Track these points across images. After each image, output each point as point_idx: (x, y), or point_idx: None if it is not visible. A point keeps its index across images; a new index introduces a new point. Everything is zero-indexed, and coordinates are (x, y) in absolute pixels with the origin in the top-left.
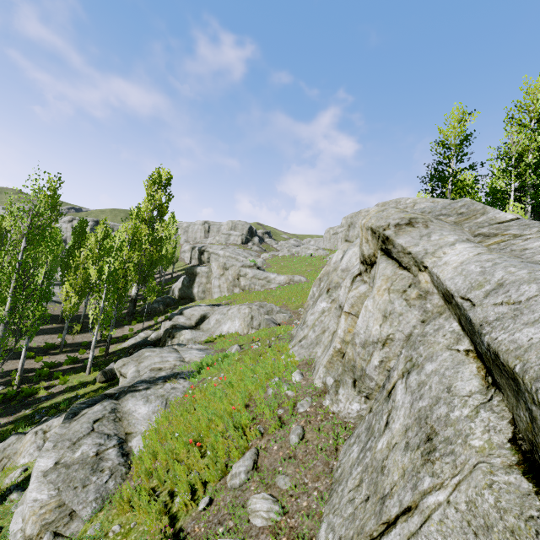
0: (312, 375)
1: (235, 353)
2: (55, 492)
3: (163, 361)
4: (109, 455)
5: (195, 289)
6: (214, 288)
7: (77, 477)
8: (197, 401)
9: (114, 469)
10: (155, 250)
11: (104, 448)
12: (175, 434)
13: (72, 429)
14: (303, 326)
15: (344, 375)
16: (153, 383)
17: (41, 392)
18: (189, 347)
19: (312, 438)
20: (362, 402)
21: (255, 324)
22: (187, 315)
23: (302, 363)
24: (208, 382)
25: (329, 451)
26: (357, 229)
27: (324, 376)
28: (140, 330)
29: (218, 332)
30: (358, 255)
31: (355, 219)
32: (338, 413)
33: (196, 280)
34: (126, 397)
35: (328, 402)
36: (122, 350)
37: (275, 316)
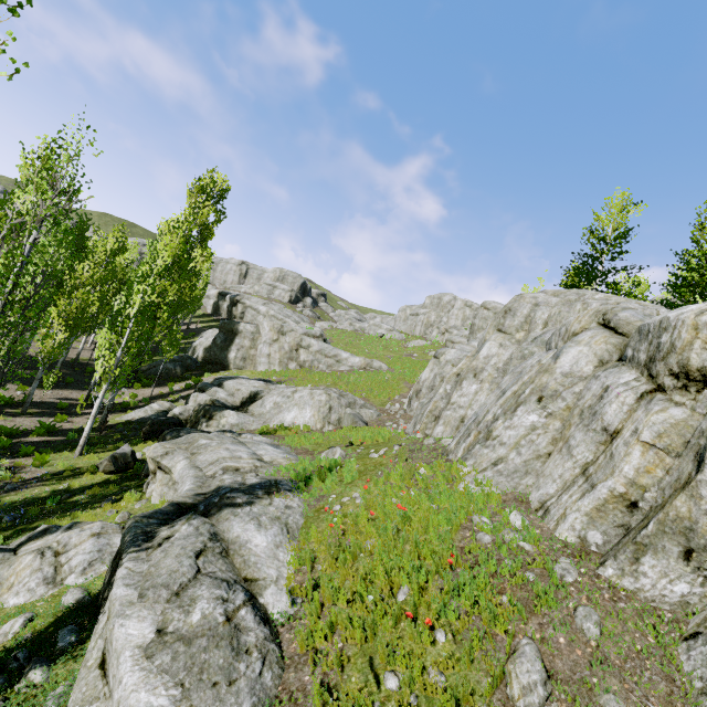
0: (543, 520)
1: (352, 461)
2: (177, 691)
3: (234, 457)
4: (245, 620)
5: (232, 353)
6: (261, 356)
7: (211, 662)
8: (346, 535)
9: (263, 649)
10: (188, 286)
11: (232, 607)
12: (370, 596)
13: (163, 567)
14: (487, 441)
15: (661, 537)
16: (252, 494)
17: (3, 476)
18: (248, 437)
19: (617, 630)
20: (697, 583)
21: (333, 418)
22: (230, 388)
23: (508, 498)
24: (338, 504)
25: (659, 657)
26: (518, 319)
27: (583, 528)
28: (148, 398)
29: (278, 421)
30: (590, 357)
31: (515, 305)
32: (636, 592)
33: (235, 341)
34: (225, 515)
35: (612, 572)
36: (125, 425)
37: (360, 412)
